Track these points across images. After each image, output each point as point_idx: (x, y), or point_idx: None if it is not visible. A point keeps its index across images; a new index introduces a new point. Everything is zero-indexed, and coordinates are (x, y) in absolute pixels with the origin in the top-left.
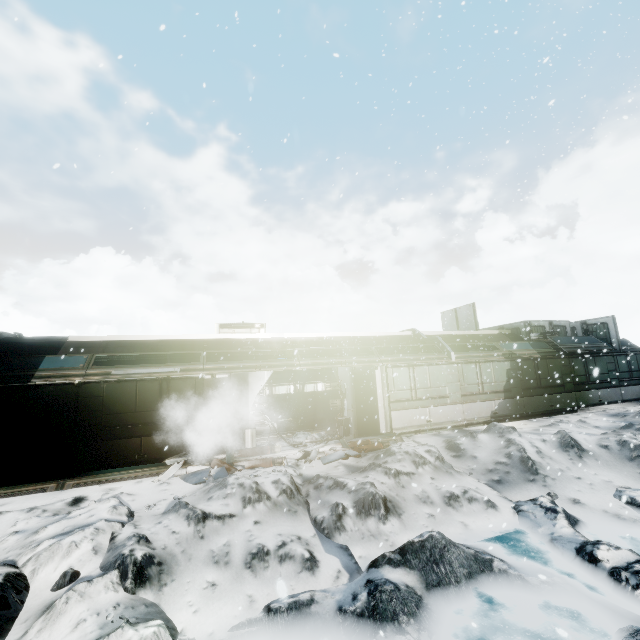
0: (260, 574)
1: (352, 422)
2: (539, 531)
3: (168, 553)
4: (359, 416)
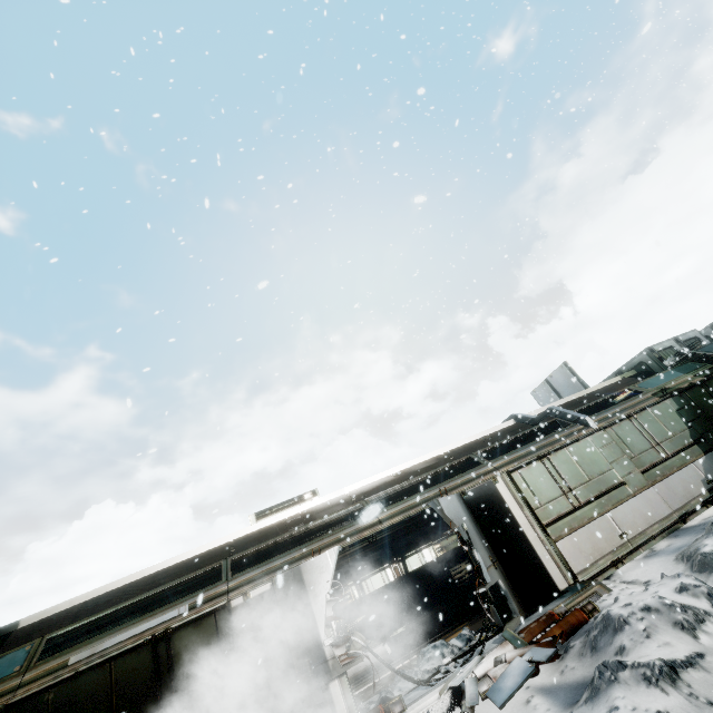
0: None
1: (505, 589)
2: None
3: None
4: (510, 573)
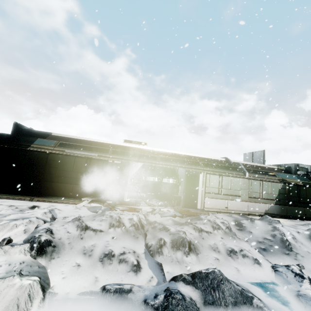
0: (106, 266)
1: (182, 199)
2: (289, 287)
3: (61, 242)
4: (186, 197)
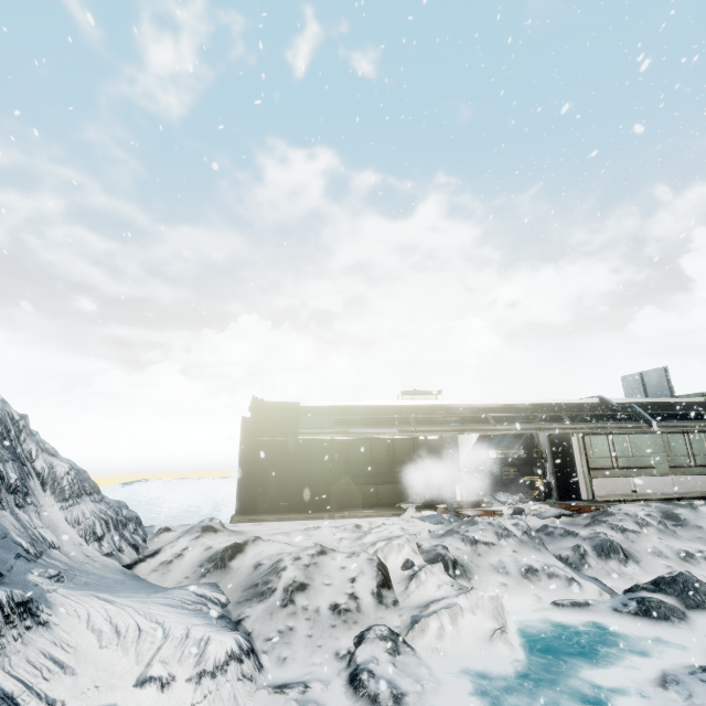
0: (536, 583)
1: (553, 486)
2: None
3: (462, 560)
4: (558, 481)
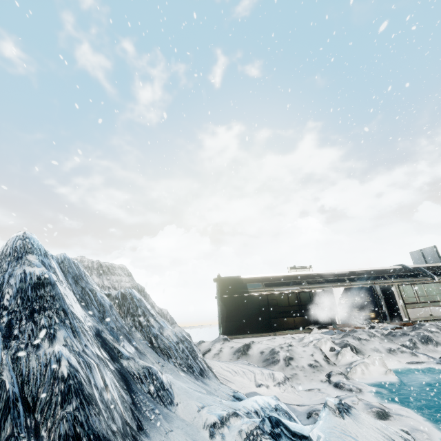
0: (396, 355)
1: (387, 314)
2: None
3: (356, 347)
4: (389, 311)
